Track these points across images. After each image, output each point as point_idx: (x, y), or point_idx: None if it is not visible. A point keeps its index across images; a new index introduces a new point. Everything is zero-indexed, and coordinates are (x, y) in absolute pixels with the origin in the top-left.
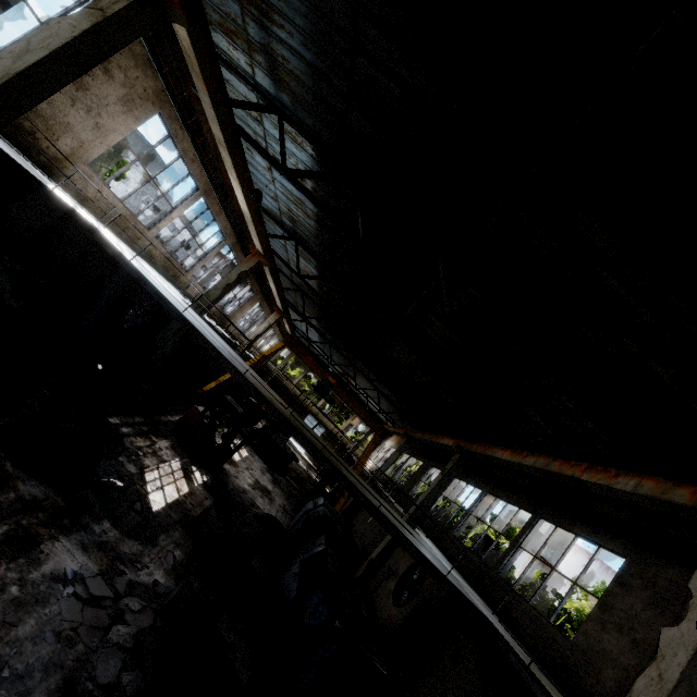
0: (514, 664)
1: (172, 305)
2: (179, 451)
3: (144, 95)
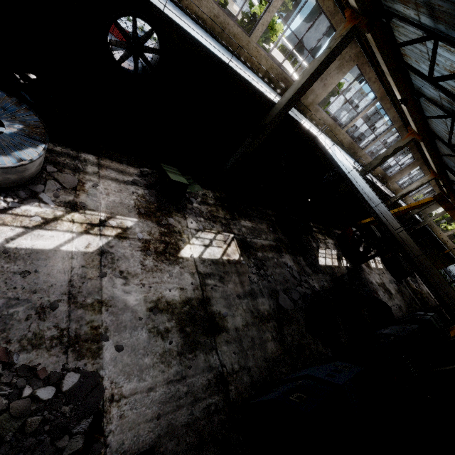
0: None
1: (342, 170)
2: (337, 247)
3: (349, 59)
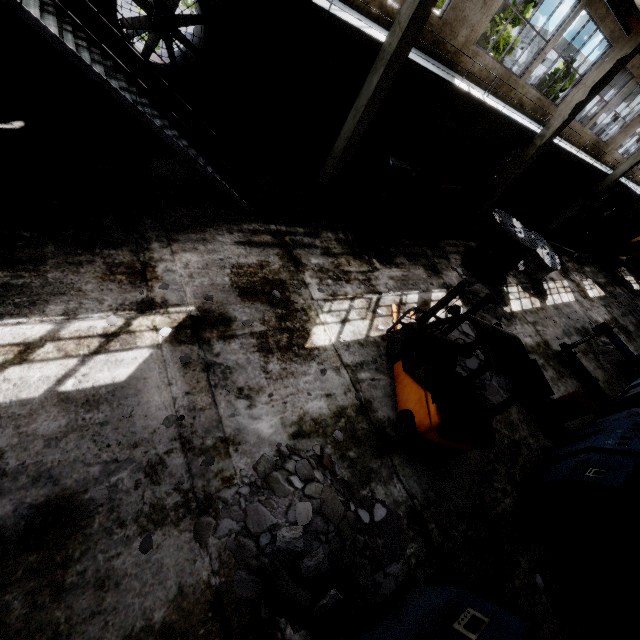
0: None
1: None
2: (630, 273)
3: None
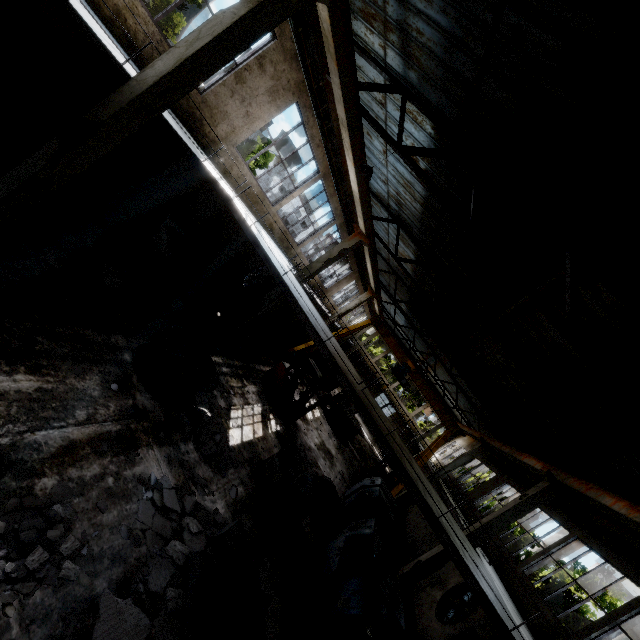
0: None
1: (275, 268)
2: (262, 398)
3: (287, 86)
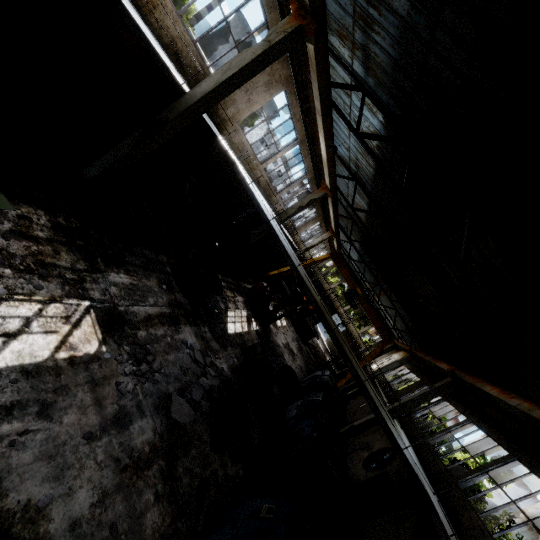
0: (438, 531)
1: (265, 215)
2: (247, 306)
3: (279, 79)
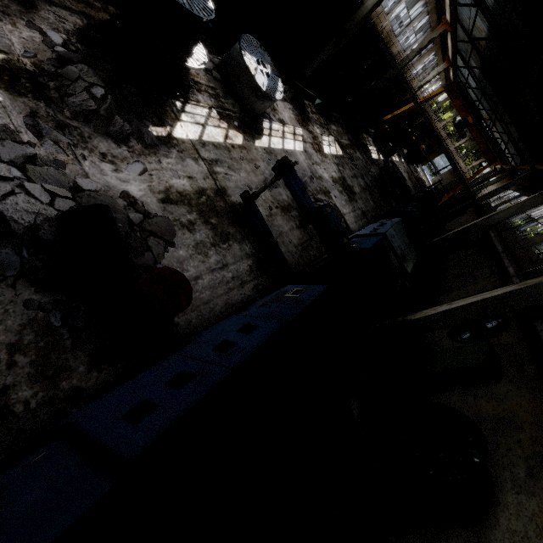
0: None
1: (399, 72)
2: (374, 144)
3: None
